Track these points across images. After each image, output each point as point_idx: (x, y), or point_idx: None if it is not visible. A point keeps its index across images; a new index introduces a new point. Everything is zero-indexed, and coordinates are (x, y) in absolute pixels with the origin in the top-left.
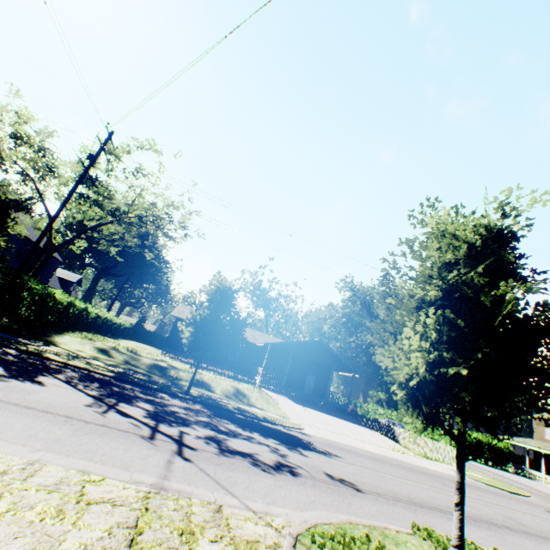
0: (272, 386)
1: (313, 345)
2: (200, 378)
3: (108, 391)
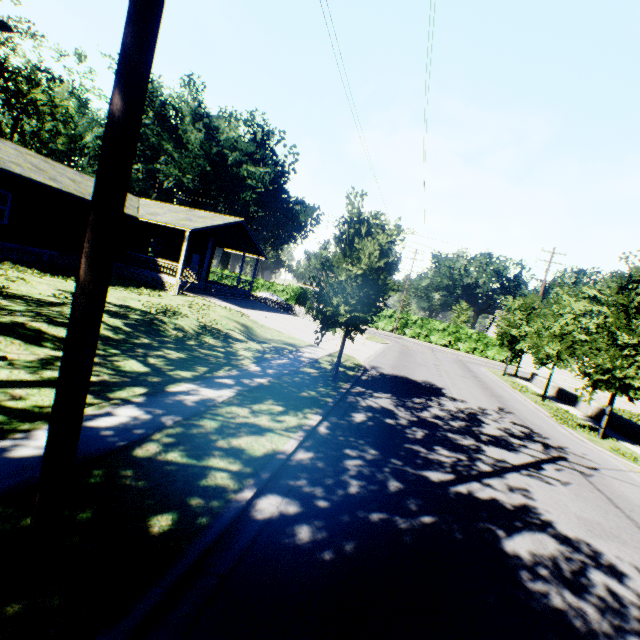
0: (192, 286)
1: (232, 227)
2: (200, 322)
3: (444, 449)
